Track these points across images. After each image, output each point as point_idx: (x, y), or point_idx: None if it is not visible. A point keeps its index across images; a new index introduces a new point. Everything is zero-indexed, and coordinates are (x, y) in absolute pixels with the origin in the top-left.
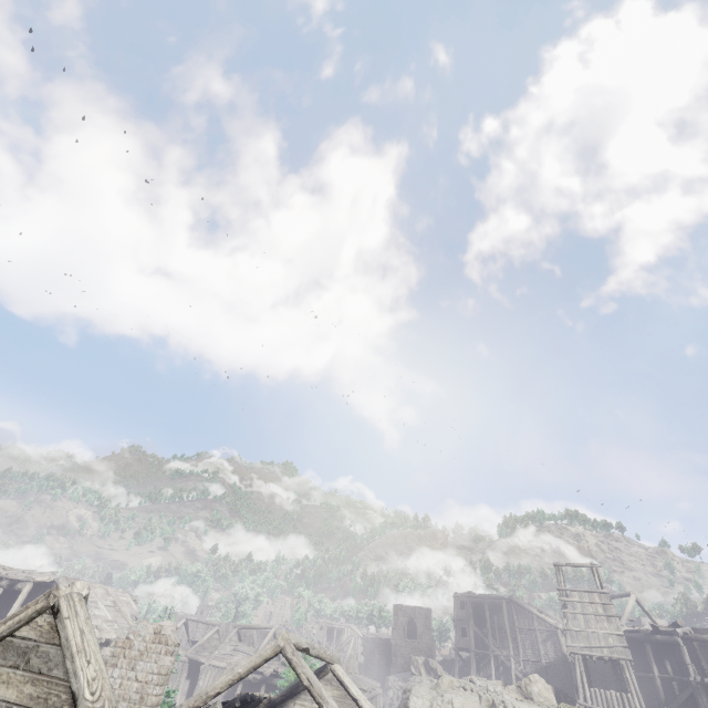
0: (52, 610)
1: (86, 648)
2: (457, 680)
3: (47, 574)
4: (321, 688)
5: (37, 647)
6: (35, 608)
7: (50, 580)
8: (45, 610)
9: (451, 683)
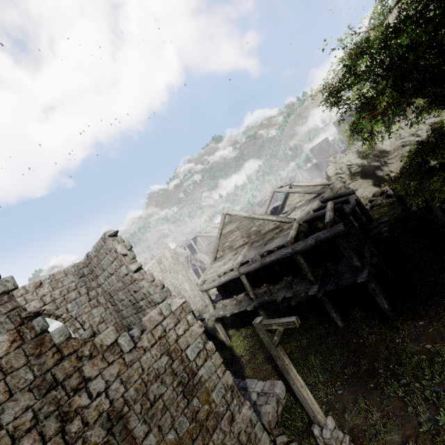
0: (227, 215)
1: (239, 212)
2: (343, 154)
3: (192, 236)
4: (291, 190)
5: (231, 220)
6: (224, 217)
7: (194, 236)
8: (225, 216)
9: (340, 157)
